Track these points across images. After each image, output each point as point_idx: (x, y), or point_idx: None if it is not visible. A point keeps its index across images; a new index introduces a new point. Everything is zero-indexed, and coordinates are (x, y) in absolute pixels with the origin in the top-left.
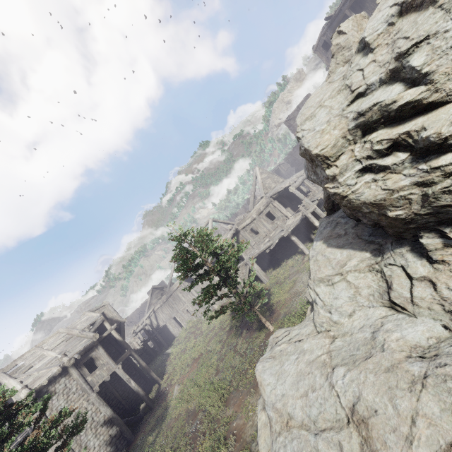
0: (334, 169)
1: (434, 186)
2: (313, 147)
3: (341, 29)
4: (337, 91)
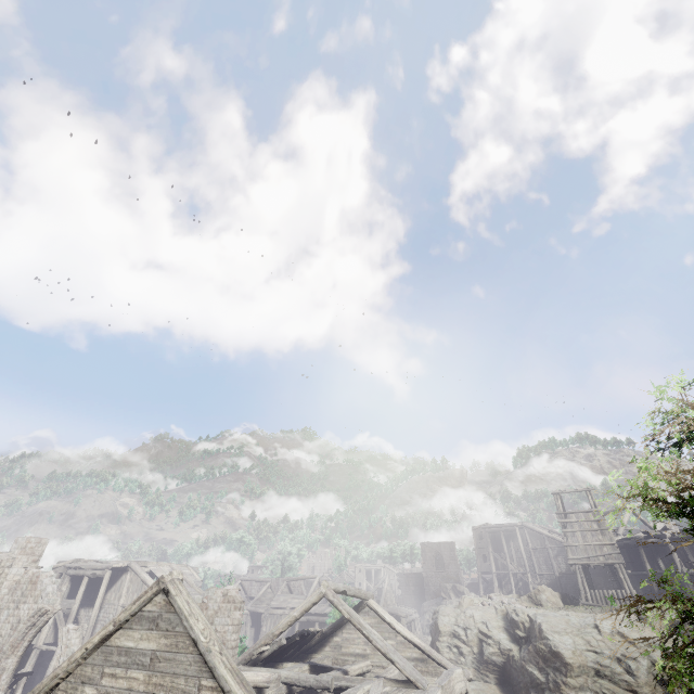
0: (441, 639)
1: (458, 664)
2: (440, 626)
3: (464, 600)
4: (454, 616)
